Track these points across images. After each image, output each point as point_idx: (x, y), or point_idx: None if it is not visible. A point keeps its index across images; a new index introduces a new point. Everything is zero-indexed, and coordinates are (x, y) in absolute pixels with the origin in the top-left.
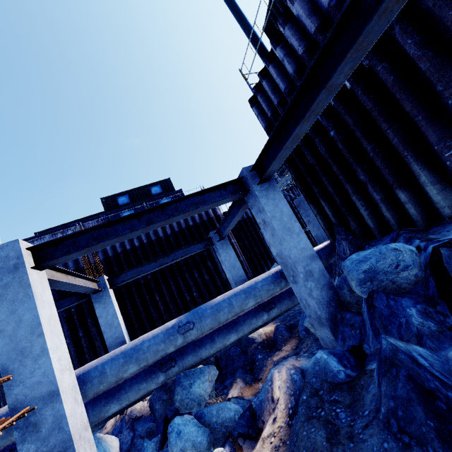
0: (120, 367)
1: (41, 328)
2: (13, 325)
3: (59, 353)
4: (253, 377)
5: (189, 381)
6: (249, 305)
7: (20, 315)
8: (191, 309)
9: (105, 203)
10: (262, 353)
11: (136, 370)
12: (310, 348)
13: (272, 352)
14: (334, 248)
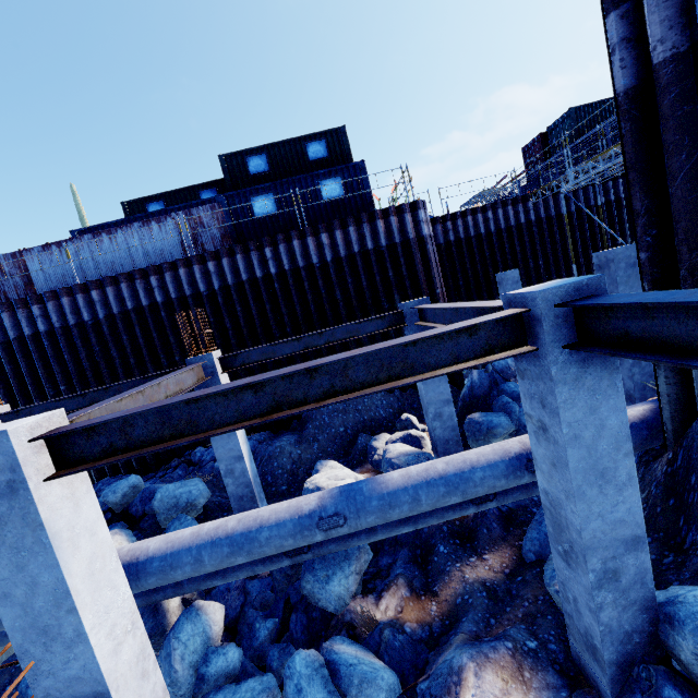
0: (224, 558)
1: (71, 600)
2: (24, 588)
3: (112, 616)
4: (425, 581)
5: (326, 570)
6: (449, 504)
7: (34, 574)
8: None
9: (227, 166)
10: (447, 544)
11: (248, 561)
12: (541, 619)
13: (464, 550)
14: (664, 436)
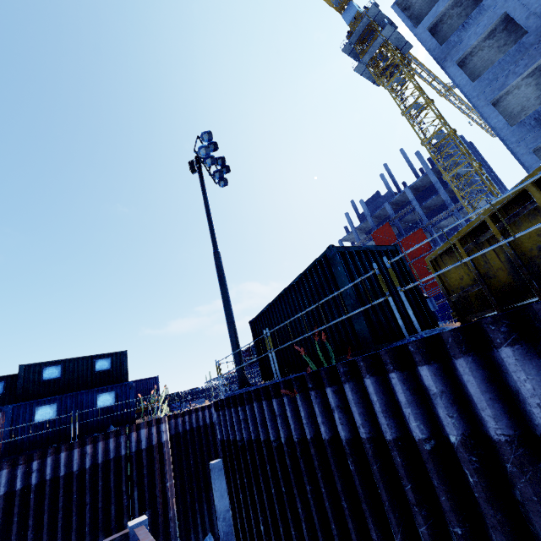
0: None
1: None
2: None
3: None
4: None
5: None
6: None
7: None
8: None
9: (24, 372)
10: None
11: None
12: None
13: None
14: None
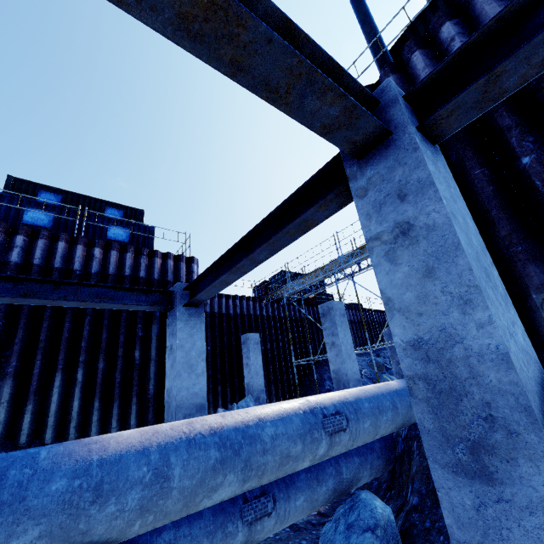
0: None
1: None
2: None
3: None
4: None
5: None
6: (219, 494)
7: None
8: (46, 434)
9: (12, 186)
10: None
11: None
12: None
13: None
14: None
